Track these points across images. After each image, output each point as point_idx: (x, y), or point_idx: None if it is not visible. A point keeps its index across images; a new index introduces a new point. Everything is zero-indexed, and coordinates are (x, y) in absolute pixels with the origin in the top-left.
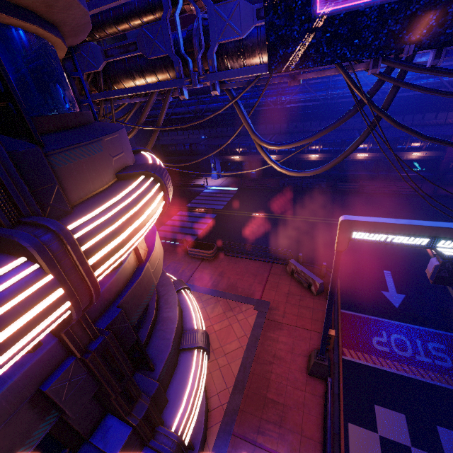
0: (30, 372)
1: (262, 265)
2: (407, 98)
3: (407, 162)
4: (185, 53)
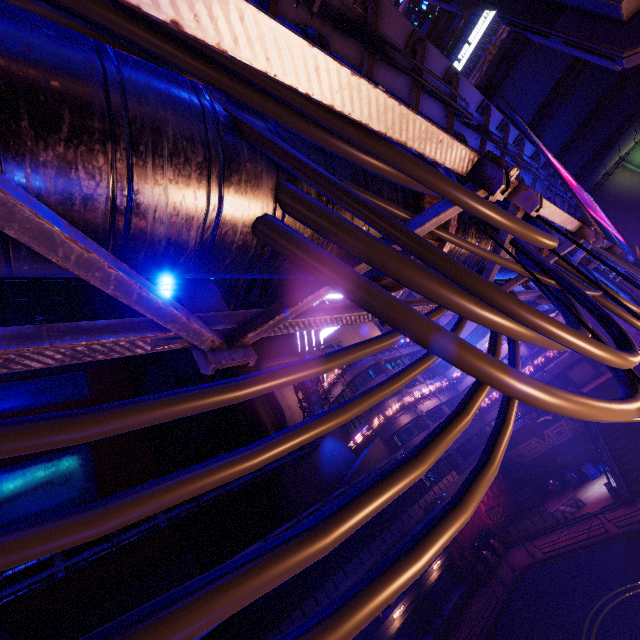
0: None
1: None
2: None
3: (435, 587)
4: None
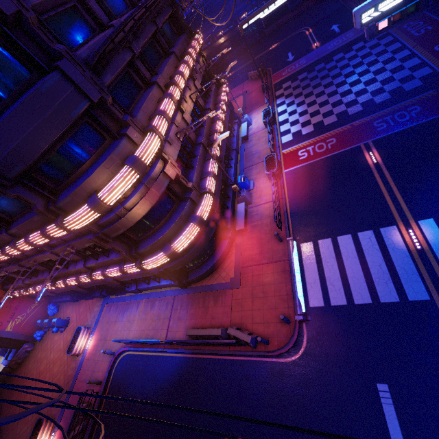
0: (200, 57)
1: (239, 86)
2: None
3: None
4: (180, 4)
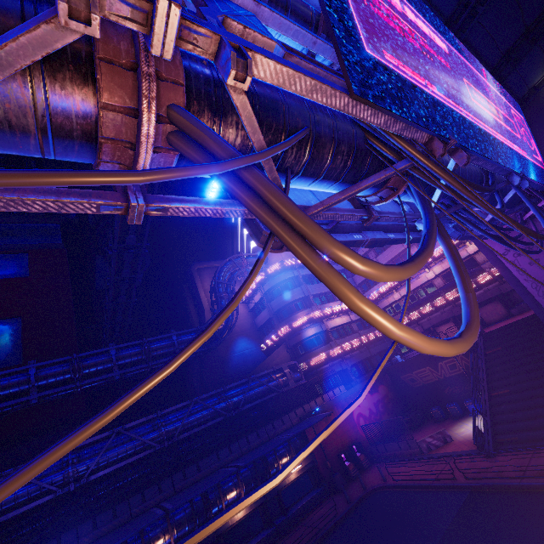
0: None
1: None
2: (249, 413)
3: (291, 487)
4: None
